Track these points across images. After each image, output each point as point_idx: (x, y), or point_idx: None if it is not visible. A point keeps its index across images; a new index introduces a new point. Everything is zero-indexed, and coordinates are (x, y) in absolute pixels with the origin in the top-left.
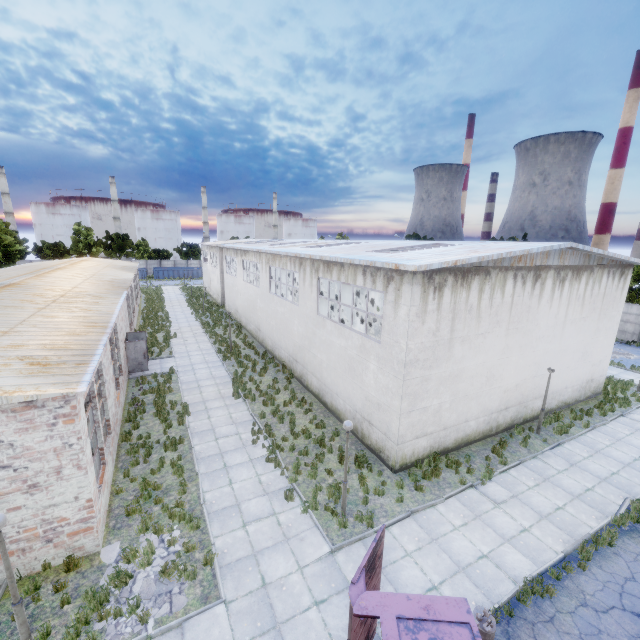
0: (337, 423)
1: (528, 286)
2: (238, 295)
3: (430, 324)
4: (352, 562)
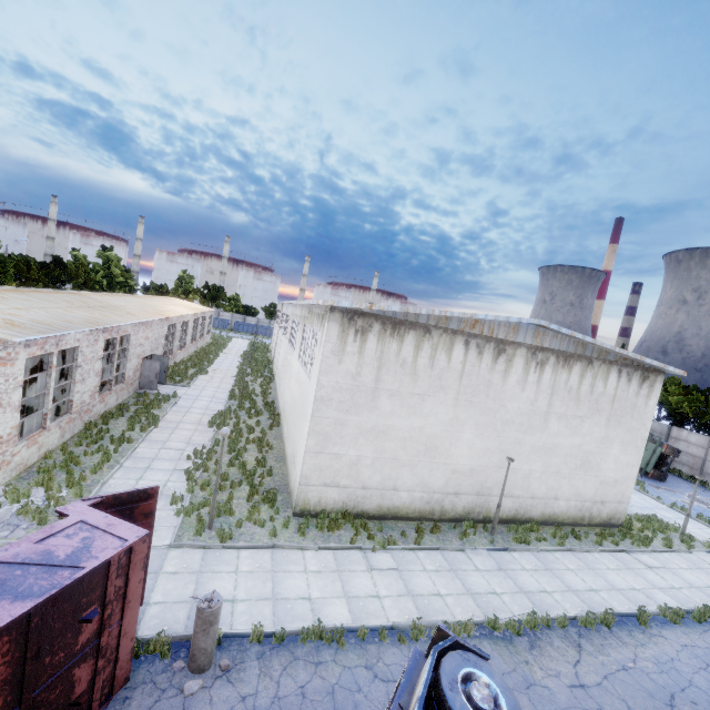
0: (282, 468)
1: (487, 358)
2: (279, 349)
3: (349, 366)
4: (180, 559)
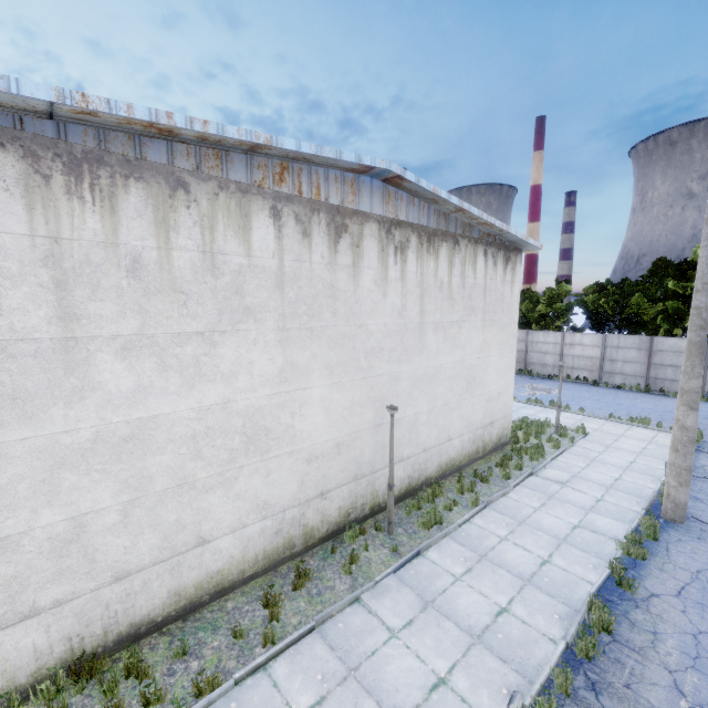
0: None
1: (320, 243)
2: None
3: None
4: None
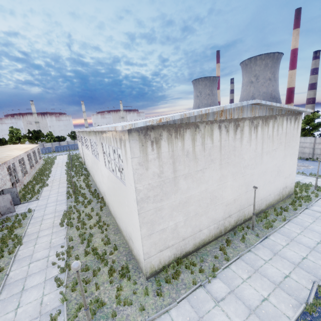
0: (121, 238)
1: (231, 133)
2: (86, 157)
3: (154, 169)
4: None
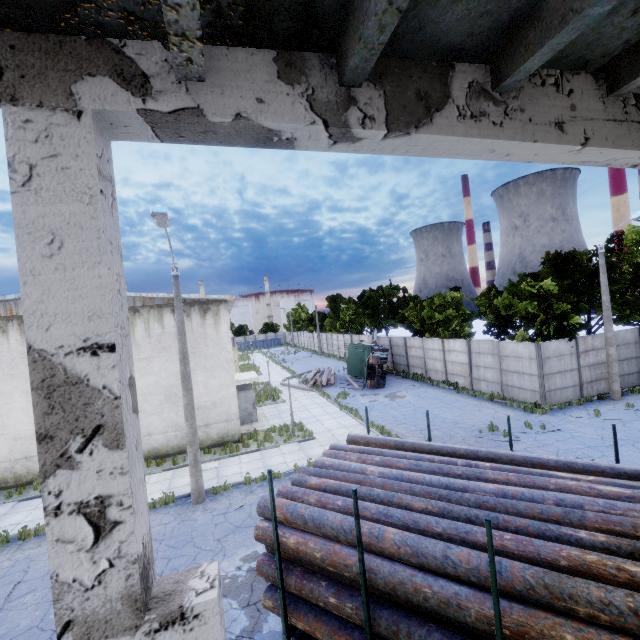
0: None
1: (14, 334)
2: None
3: None
4: None
